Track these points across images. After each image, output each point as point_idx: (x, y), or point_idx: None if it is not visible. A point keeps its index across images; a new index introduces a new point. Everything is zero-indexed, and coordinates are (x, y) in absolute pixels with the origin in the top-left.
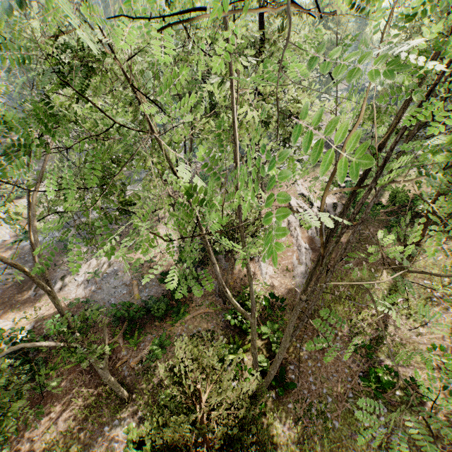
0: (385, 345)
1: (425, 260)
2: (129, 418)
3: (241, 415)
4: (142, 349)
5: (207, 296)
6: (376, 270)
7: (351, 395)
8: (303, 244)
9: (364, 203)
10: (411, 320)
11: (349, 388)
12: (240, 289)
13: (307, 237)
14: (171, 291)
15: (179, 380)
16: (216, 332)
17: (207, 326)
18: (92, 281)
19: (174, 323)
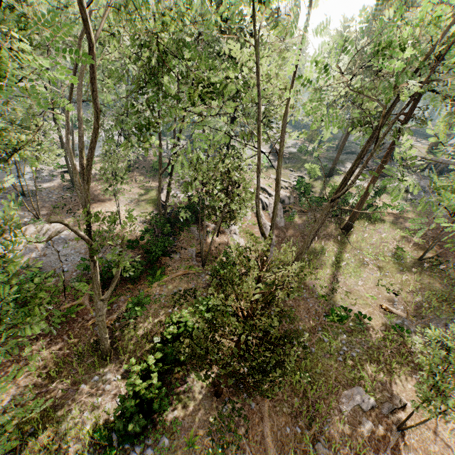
0: (338, 293)
1: (357, 237)
2: (112, 372)
3: (297, 284)
4: (119, 306)
5: (183, 261)
6: (325, 244)
7: (320, 329)
8: (267, 223)
9: (312, 196)
10: (352, 277)
11: (319, 324)
12: (217, 255)
13: (269, 218)
14: (148, 251)
15: (222, 278)
16: (199, 290)
17: (188, 286)
18: (32, 248)
19: (151, 284)
